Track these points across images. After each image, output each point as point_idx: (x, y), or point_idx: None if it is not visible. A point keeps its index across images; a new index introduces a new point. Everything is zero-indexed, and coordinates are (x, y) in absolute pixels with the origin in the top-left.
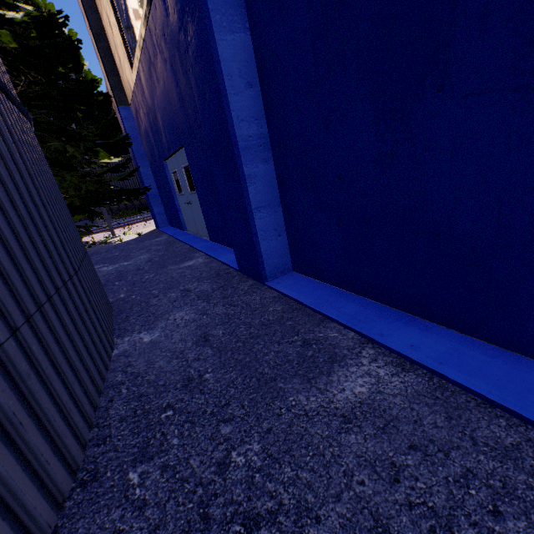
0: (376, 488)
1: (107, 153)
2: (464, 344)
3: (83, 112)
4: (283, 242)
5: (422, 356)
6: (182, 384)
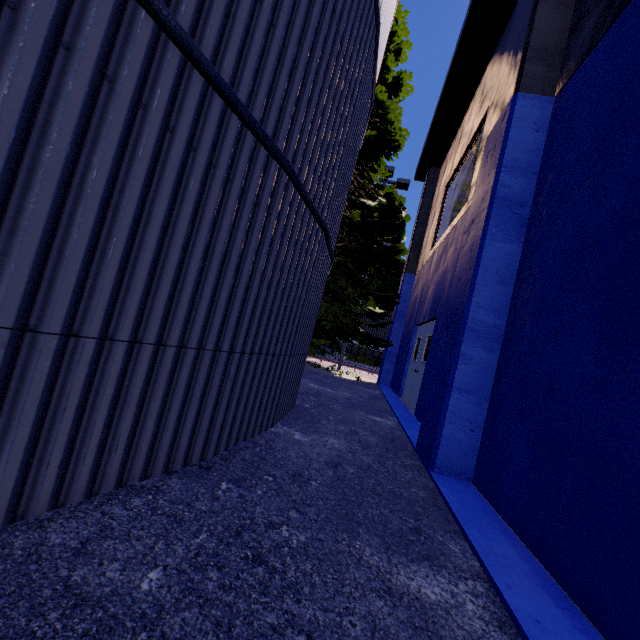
0: (361, 638)
1: (374, 303)
2: None
3: (375, 268)
4: (473, 440)
5: (538, 636)
6: (293, 473)
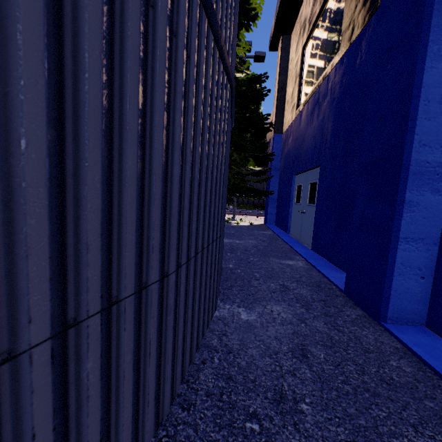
0: None
1: (254, 163)
2: None
3: (252, 133)
4: (424, 286)
5: None
6: (272, 395)
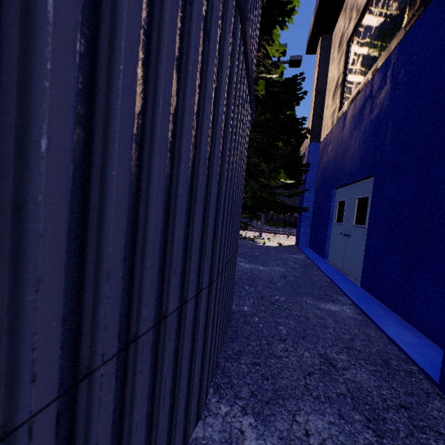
0: None
1: (285, 175)
2: None
3: (284, 141)
4: None
5: None
6: None
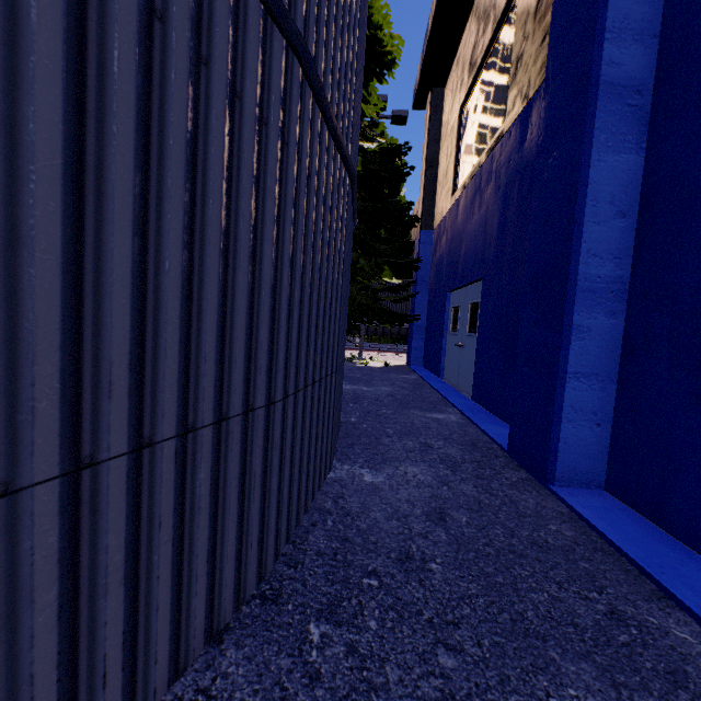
0: None
1: (391, 273)
2: None
3: (387, 230)
4: (601, 437)
5: None
6: (397, 555)
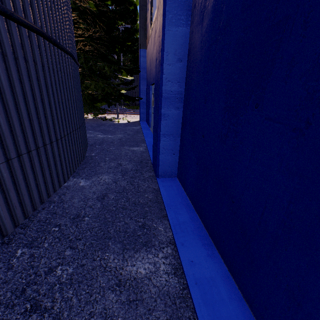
0: None
1: (126, 74)
2: (223, 279)
3: (119, 49)
4: (175, 158)
5: (190, 272)
6: (73, 216)
